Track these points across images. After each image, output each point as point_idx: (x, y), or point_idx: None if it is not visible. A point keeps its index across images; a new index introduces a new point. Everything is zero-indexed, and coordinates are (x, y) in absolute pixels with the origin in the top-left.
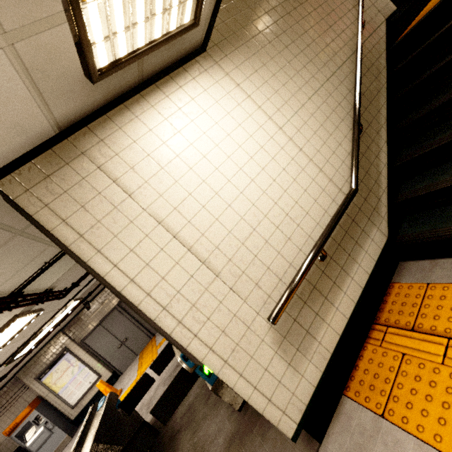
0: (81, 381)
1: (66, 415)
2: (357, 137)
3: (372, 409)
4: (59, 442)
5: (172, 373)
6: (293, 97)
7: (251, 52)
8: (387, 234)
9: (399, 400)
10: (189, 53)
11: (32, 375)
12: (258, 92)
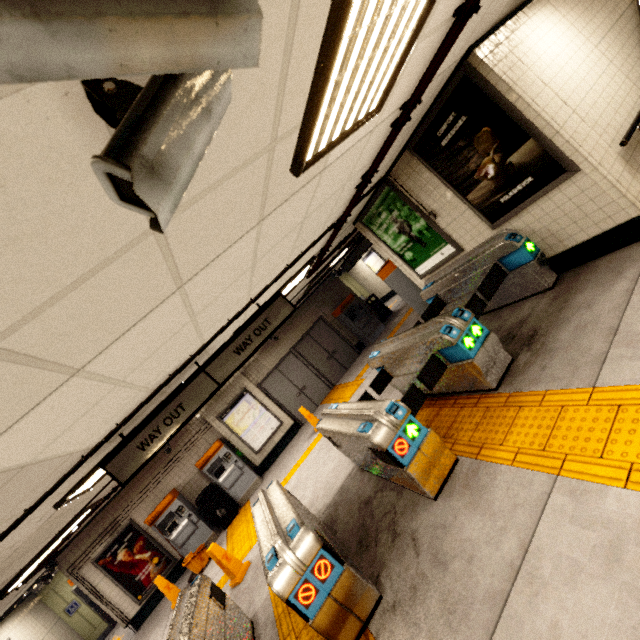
0: (263, 425)
1: (250, 461)
2: None
3: None
4: (250, 483)
5: None
6: (598, 29)
7: None
8: None
9: None
10: None
11: (213, 414)
12: (576, 23)
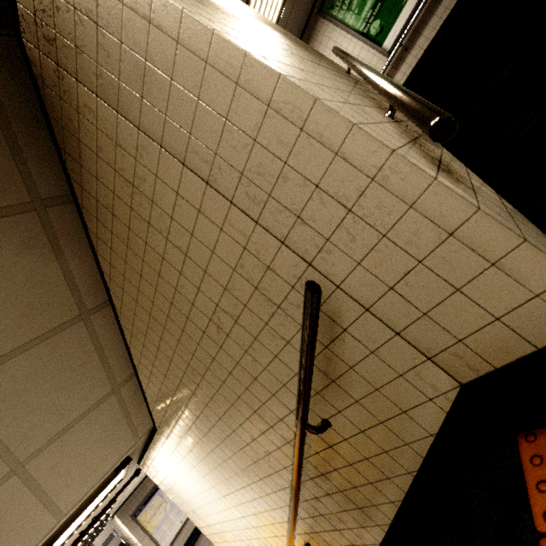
0: None
1: None
2: None
3: None
4: None
5: None
6: (227, 481)
7: (181, 435)
8: None
9: None
10: (151, 430)
11: None
12: (199, 466)
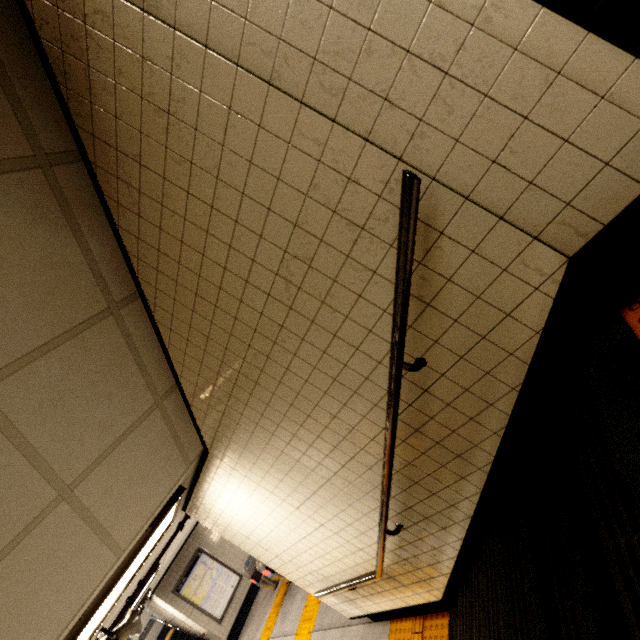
0: None
1: None
2: (378, 547)
3: None
4: None
5: None
6: (300, 486)
7: (241, 447)
8: (440, 598)
9: None
10: (201, 455)
11: None
12: (265, 481)
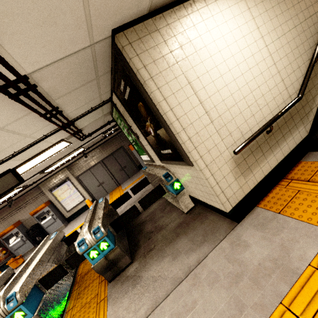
0: (74, 198)
1: (63, 215)
2: (313, 64)
3: (273, 211)
4: (58, 227)
5: (136, 200)
6: (280, 27)
7: None
8: (308, 132)
9: (291, 207)
10: None
11: (47, 187)
12: (260, 17)
